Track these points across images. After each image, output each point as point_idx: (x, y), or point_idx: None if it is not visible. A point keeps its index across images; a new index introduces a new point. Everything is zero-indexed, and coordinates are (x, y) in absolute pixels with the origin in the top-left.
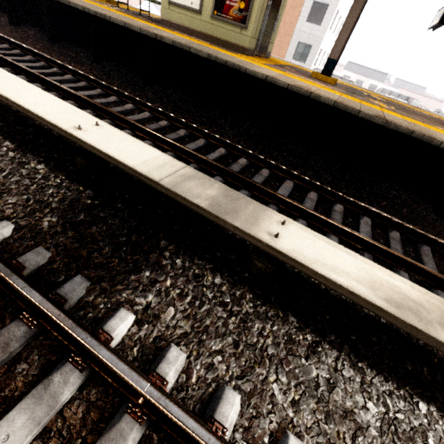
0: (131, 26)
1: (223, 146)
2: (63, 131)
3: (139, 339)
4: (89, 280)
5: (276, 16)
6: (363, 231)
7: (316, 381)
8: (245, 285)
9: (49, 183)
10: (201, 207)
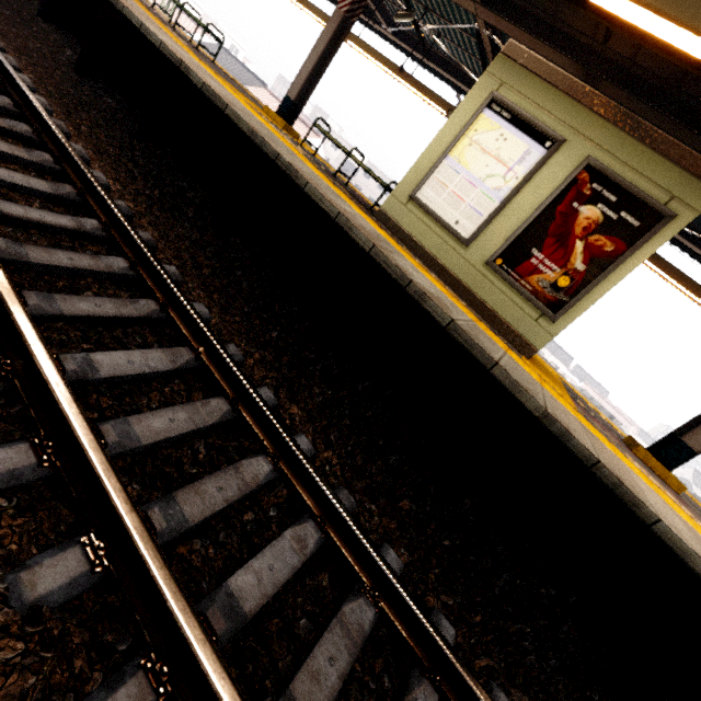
0: (352, 228)
1: None
2: None
3: None
4: None
5: None
6: None
7: None
8: None
9: None
10: None
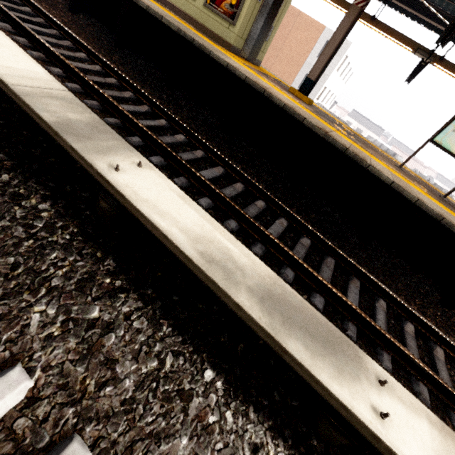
0: None
1: (167, 119)
2: None
3: None
4: None
5: (270, 27)
6: (273, 229)
7: (92, 323)
8: (76, 220)
9: None
10: (43, 120)
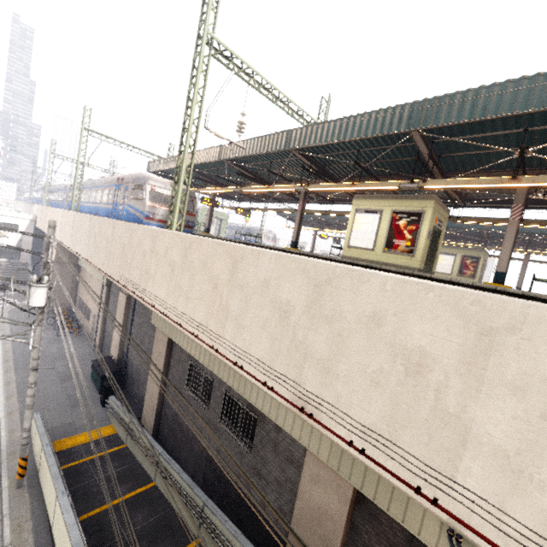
0: None
1: None
2: None
3: None
4: None
5: (482, 274)
6: None
7: None
8: None
9: None
10: None
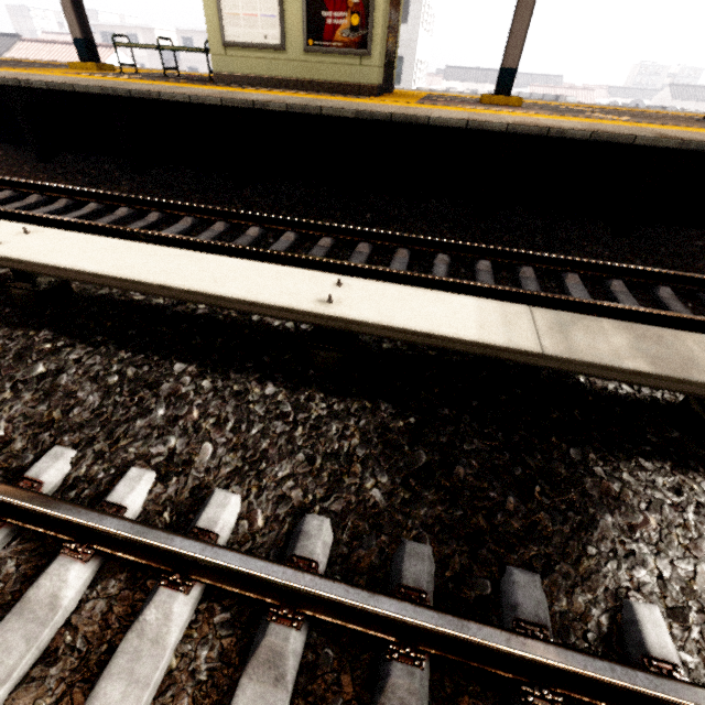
0: (202, 99)
1: (439, 251)
2: (310, 315)
3: (698, 646)
4: (531, 570)
5: (396, 25)
6: None
7: None
8: None
9: (313, 414)
10: (647, 374)
